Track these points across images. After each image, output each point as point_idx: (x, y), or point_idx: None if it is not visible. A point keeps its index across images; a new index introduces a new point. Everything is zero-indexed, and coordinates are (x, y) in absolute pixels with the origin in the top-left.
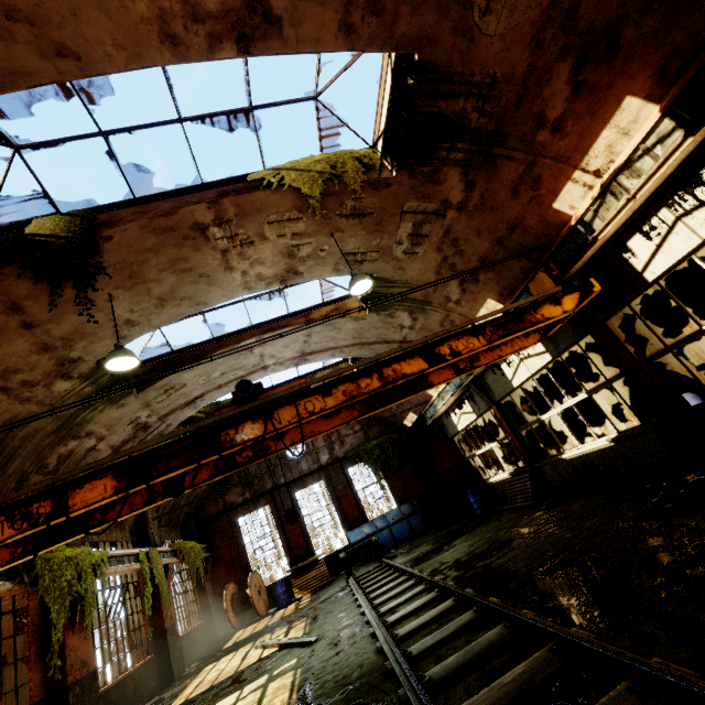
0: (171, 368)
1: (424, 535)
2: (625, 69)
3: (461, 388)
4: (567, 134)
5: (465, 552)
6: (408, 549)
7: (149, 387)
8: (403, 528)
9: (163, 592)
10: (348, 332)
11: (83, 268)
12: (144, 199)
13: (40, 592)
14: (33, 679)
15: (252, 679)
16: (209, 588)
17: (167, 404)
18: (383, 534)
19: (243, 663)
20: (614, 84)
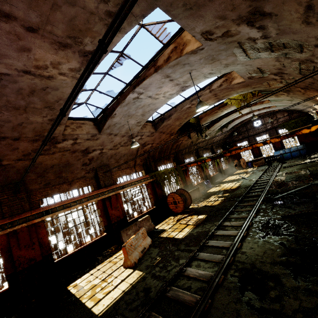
0: (213, 123)
1: (303, 157)
2: (314, 91)
3: (316, 118)
4: (309, 93)
5: (292, 170)
6: (291, 161)
7: (209, 128)
8: (296, 153)
9: (219, 163)
10: (266, 104)
11: (200, 130)
12: (205, 112)
13: (201, 164)
14: (202, 174)
15: (235, 181)
16: (230, 160)
17: (214, 128)
18: (287, 154)
19: (235, 178)
20: (314, 92)
